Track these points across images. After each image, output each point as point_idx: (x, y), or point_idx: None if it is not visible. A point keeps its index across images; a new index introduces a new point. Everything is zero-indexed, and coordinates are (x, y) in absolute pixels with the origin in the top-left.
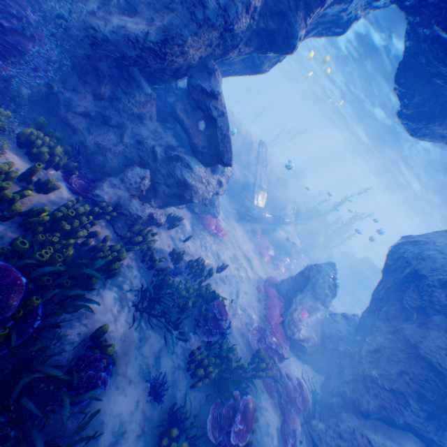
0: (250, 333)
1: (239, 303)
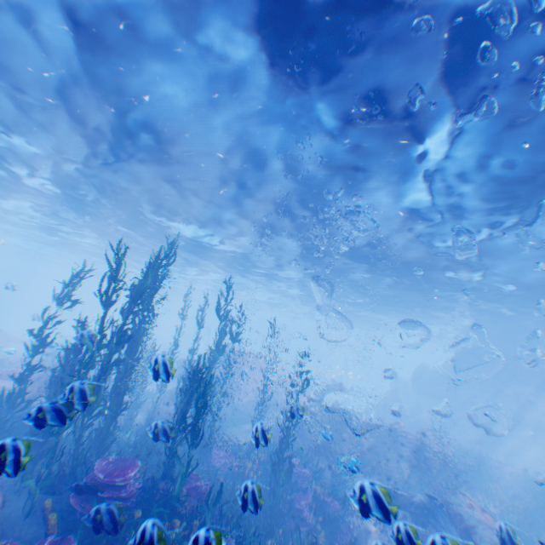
0: None
1: None
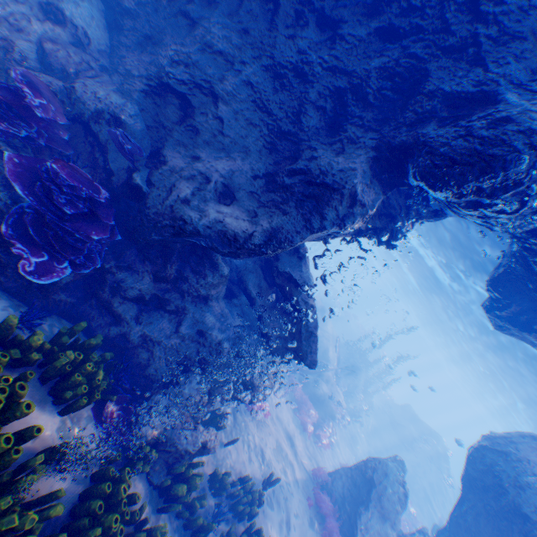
0: None
1: None
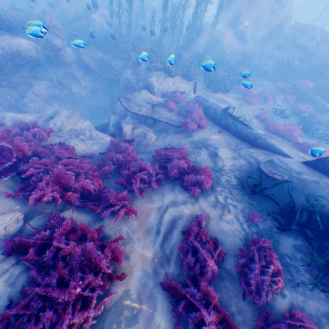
0: None
1: None
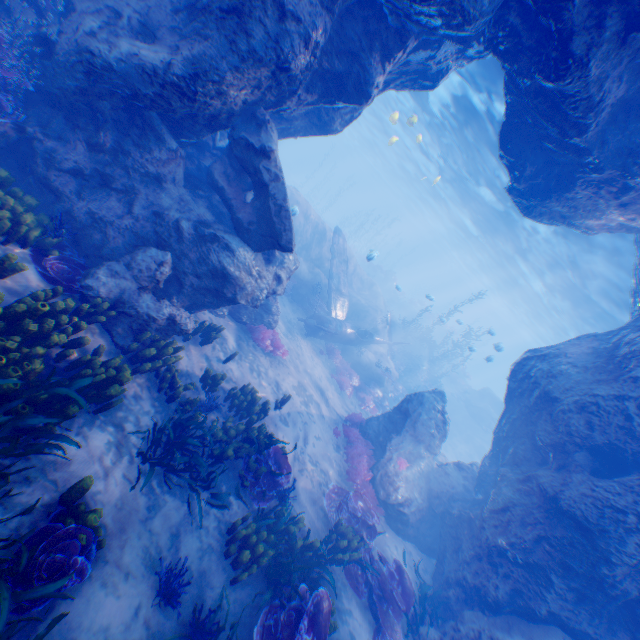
0: (324, 496)
1: (309, 453)
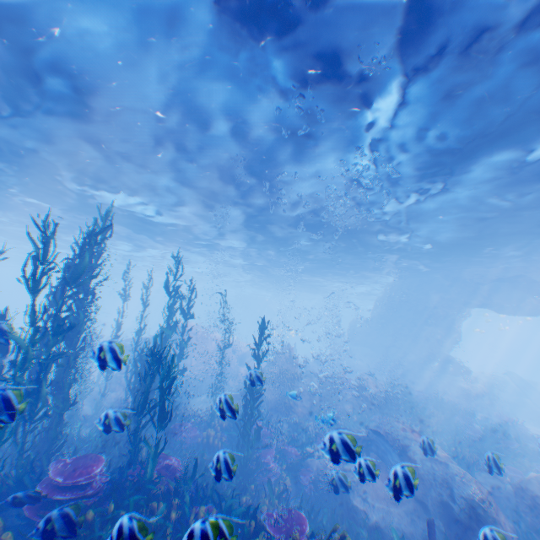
0: None
1: None
